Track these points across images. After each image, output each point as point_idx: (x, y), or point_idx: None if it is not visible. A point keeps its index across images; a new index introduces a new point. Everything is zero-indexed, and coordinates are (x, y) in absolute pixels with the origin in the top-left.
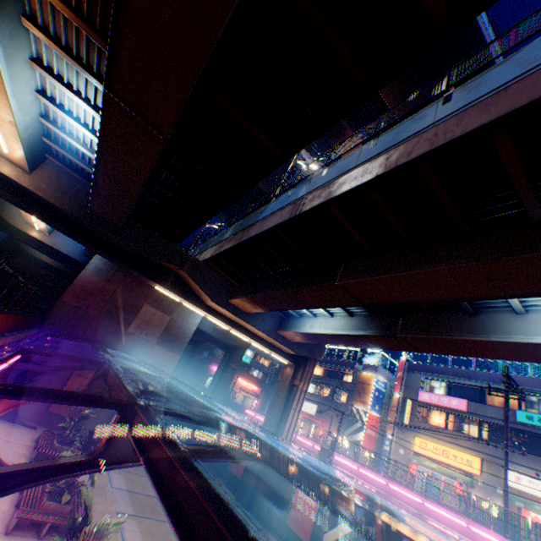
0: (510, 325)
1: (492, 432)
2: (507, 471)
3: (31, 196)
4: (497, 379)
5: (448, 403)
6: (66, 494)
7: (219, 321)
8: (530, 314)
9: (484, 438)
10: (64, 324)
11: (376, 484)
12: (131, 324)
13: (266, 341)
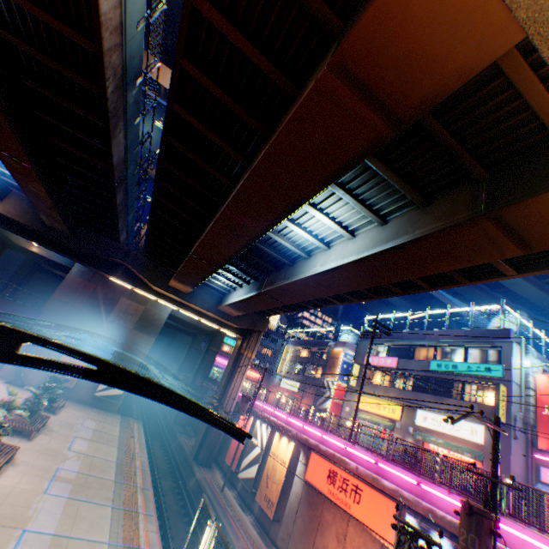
0: (302, 268)
1: (415, 383)
2: (418, 413)
3: (7, 218)
4: (421, 336)
5: (384, 363)
6: (27, 412)
7: (168, 303)
8: (311, 257)
9: (408, 389)
10: (57, 315)
11: (282, 420)
12: (111, 313)
13: (212, 317)
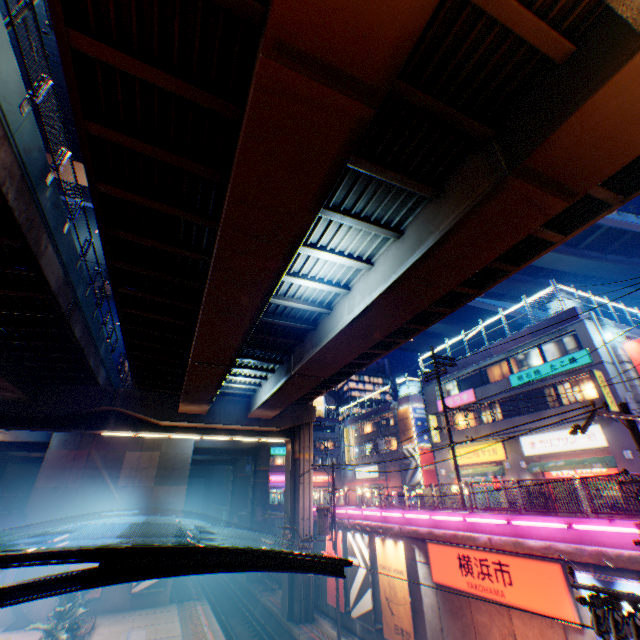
0: (328, 326)
1: (503, 409)
2: (523, 441)
3: None
4: (487, 354)
5: (461, 401)
6: None
7: (186, 435)
8: (333, 310)
9: (500, 418)
10: (48, 509)
11: (377, 519)
12: (120, 477)
13: (246, 430)
